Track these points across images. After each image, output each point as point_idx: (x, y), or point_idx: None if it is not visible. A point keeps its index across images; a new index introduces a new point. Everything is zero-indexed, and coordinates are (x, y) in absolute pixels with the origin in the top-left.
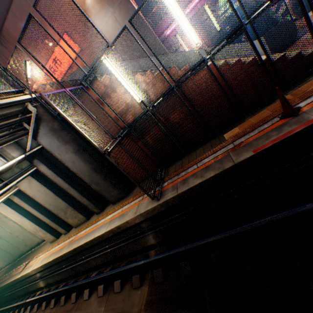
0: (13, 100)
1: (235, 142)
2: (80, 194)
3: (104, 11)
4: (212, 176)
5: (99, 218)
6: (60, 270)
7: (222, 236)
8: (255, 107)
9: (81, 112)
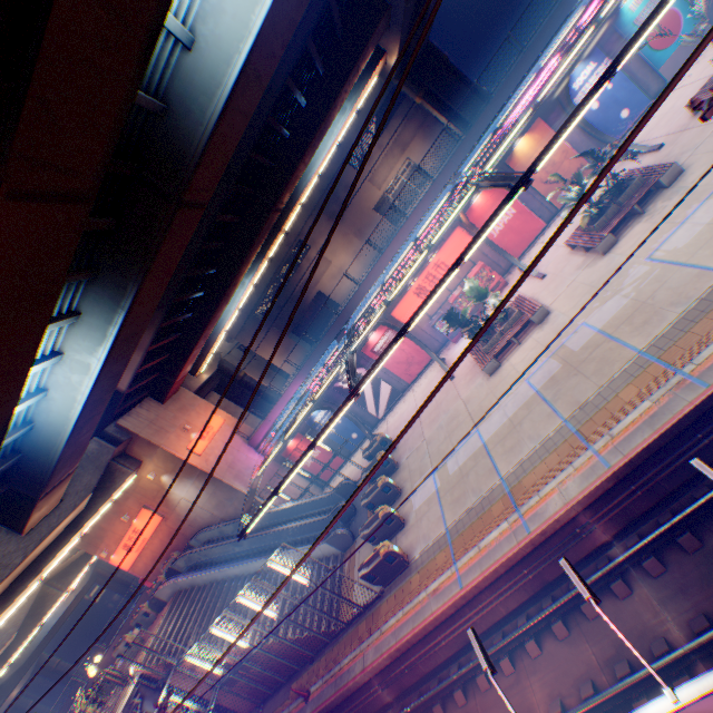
0: (125, 703)
1: (290, 706)
2: None
3: (183, 482)
4: None
5: None
6: None
7: None
8: (306, 662)
9: None
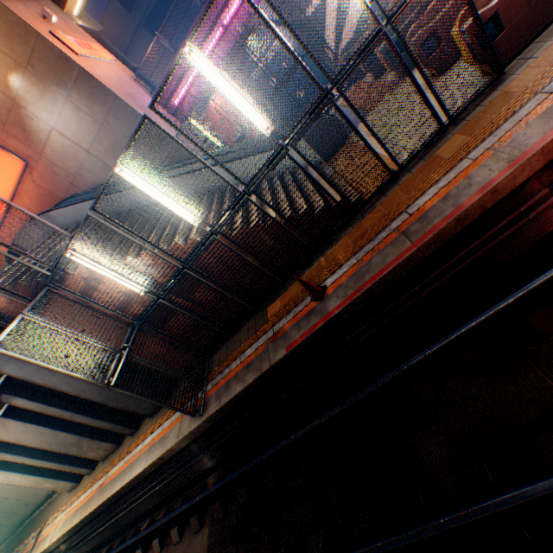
0: None
1: (275, 327)
2: (95, 419)
3: (51, 97)
4: (253, 381)
5: (135, 444)
6: (97, 531)
7: (270, 454)
8: (295, 270)
9: (58, 337)
